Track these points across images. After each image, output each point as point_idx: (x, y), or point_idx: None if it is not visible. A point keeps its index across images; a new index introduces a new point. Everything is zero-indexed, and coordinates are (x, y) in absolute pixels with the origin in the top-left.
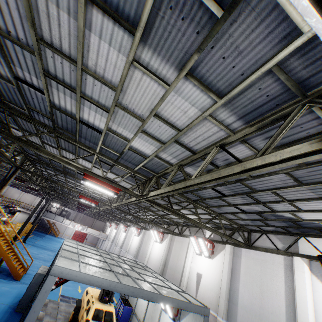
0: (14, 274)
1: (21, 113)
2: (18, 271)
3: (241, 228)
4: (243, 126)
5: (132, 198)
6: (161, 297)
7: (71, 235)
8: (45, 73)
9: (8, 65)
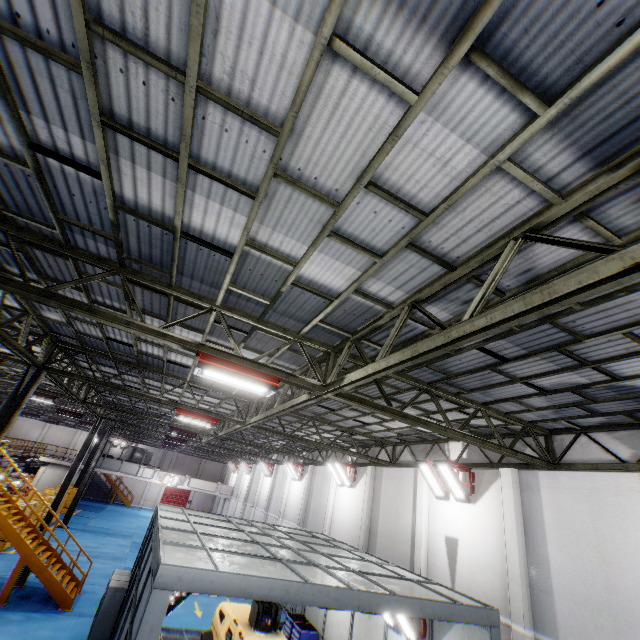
0: (57, 598)
1: (45, 238)
2: (65, 589)
3: (530, 428)
4: (587, 175)
5: (298, 397)
6: (396, 600)
7: (157, 499)
8: (103, 120)
9: (15, 113)
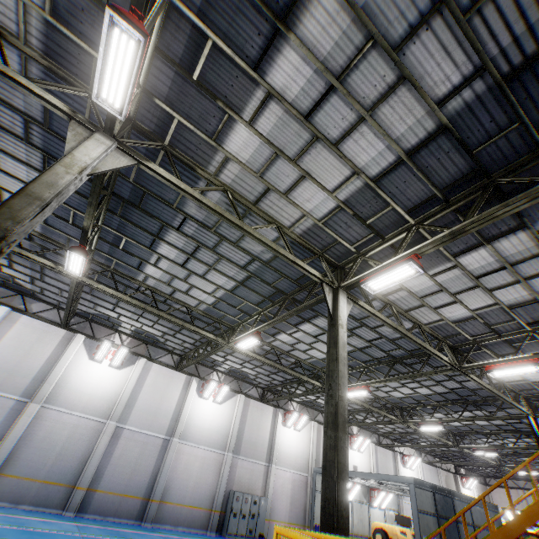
0: None
1: None
2: None
3: (386, 435)
4: None
5: (448, 441)
6: None
7: None
8: None
9: None
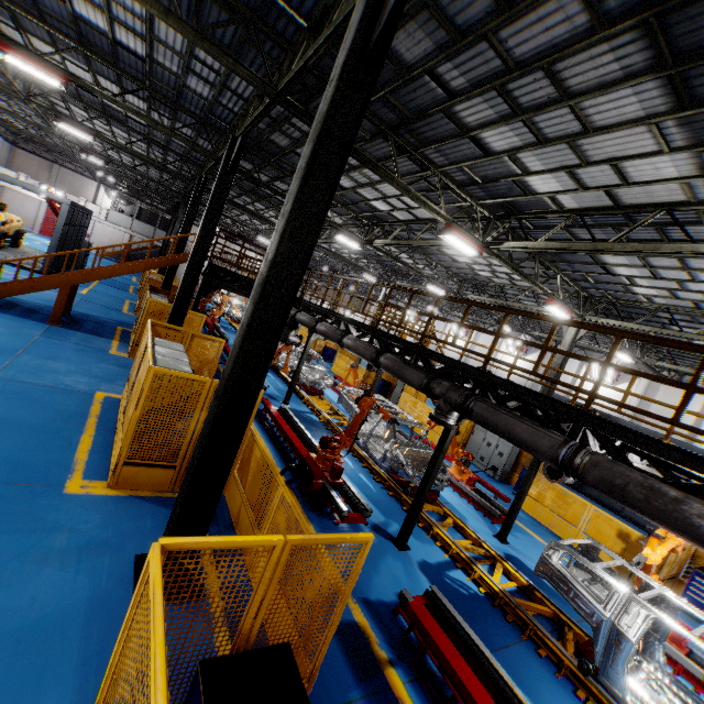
0: None
1: None
2: None
3: None
4: None
5: None
6: None
7: None
8: None
9: None
